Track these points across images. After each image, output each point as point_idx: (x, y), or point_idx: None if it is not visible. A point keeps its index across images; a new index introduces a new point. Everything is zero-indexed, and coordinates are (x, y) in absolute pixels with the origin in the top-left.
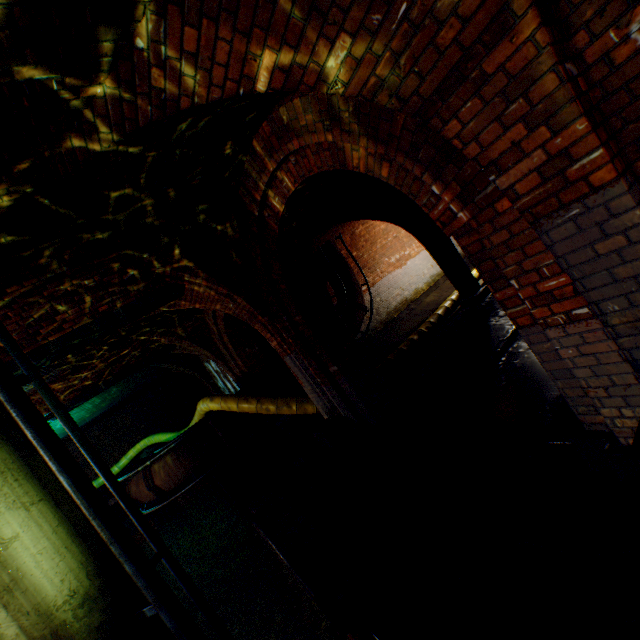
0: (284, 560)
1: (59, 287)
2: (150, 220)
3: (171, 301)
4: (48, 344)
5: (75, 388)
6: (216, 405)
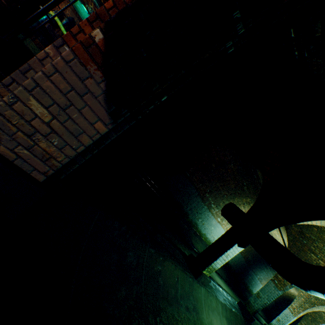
0: None
1: None
2: None
3: None
4: (101, 0)
5: None
6: None
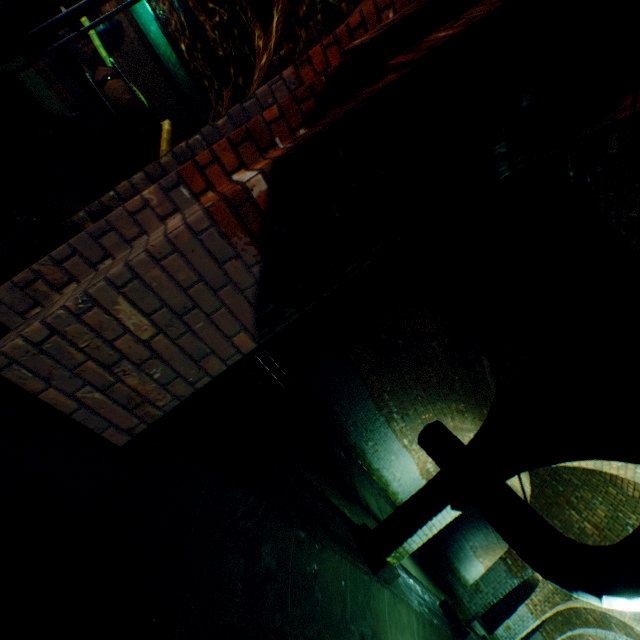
0: (68, 116)
1: (211, 6)
2: (245, 52)
3: (223, 81)
4: (188, 2)
5: (176, 33)
6: (166, 127)
